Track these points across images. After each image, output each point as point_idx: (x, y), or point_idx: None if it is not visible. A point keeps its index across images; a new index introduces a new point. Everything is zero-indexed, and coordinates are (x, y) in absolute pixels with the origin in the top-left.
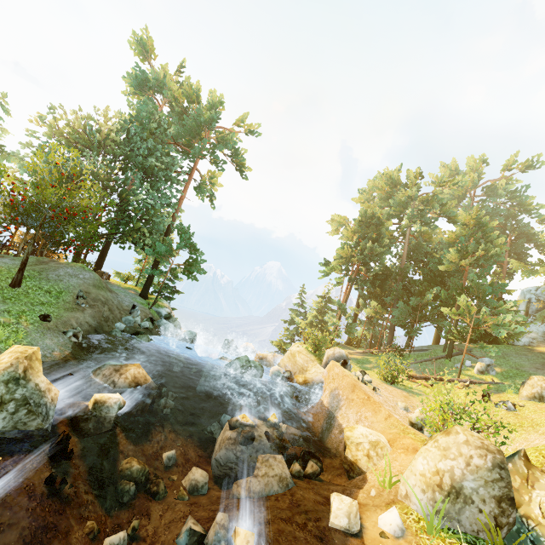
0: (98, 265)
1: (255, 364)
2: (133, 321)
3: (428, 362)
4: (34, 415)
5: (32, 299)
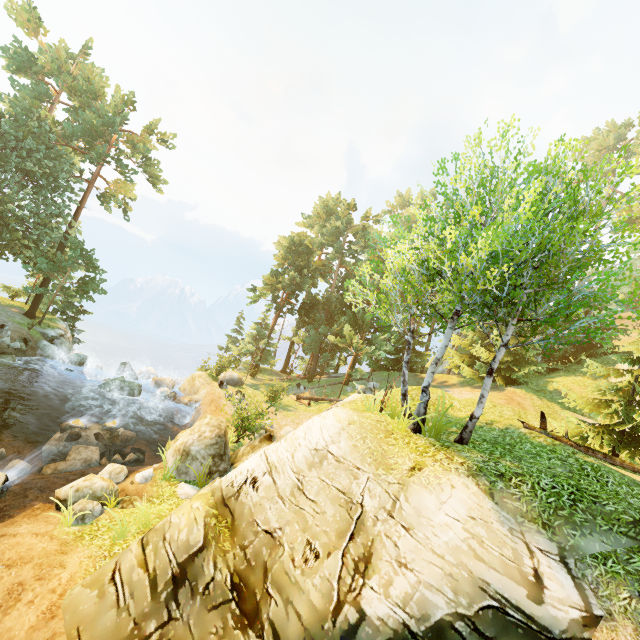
0: None
1: (131, 385)
2: None
3: (330, 386)
4: None
5: None
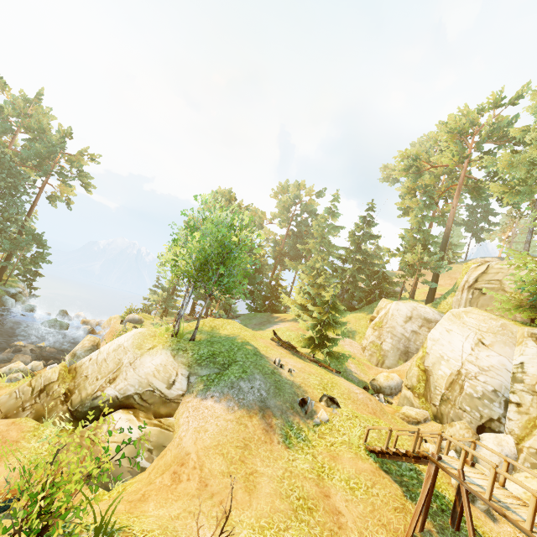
0: None
1: (61, 323)
2: None
3: None
4: None
5: None
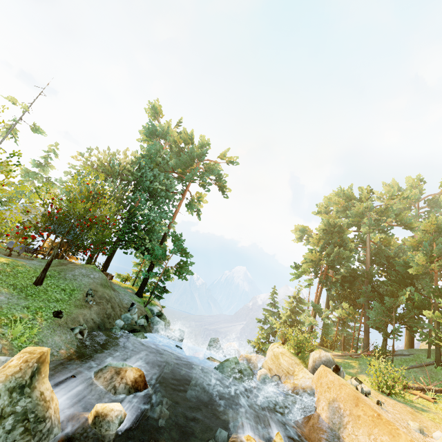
0: (104, 267)
1: (244, 367)
2: (130, 318)
3: (416, 369)
4: (31, 434)
5: (50, 296)
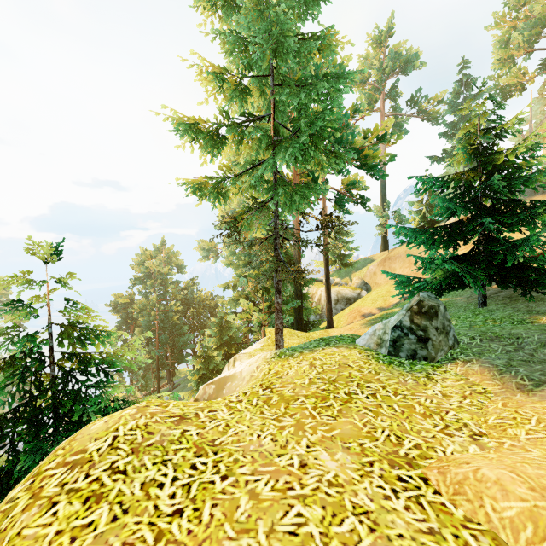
0: None
1: None
2: None
3: None
4: None
5: None
